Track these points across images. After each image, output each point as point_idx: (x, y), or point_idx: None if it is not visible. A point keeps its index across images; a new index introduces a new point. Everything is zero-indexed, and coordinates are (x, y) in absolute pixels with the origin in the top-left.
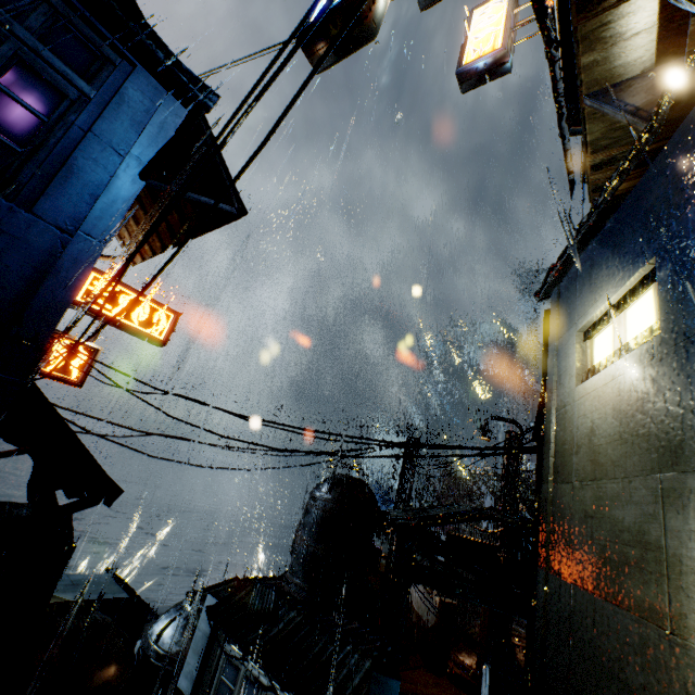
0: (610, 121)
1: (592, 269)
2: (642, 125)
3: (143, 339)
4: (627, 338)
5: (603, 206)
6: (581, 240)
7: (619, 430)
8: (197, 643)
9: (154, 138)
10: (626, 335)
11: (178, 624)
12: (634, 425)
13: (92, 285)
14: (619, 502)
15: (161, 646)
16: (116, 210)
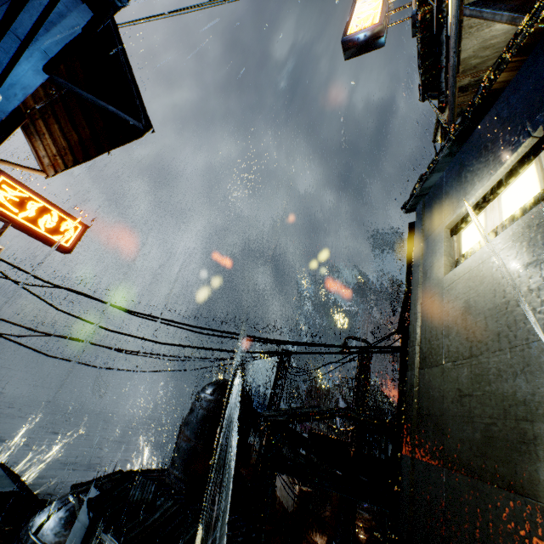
0: (483, 37)
1: (461, 170)
2: (522, 19)
3: (49, 245)
4: (503, 218)
5: (479, 103)
6: (452, 144)
7: (503, 301)
8: (75, 534)
9: (64, 39)
10: (501, 215)
11: (60, 516)
12: (525, 290)
13: (0, 187)
14: (508, 374)
15: (40, 538)
16: (13, 93)
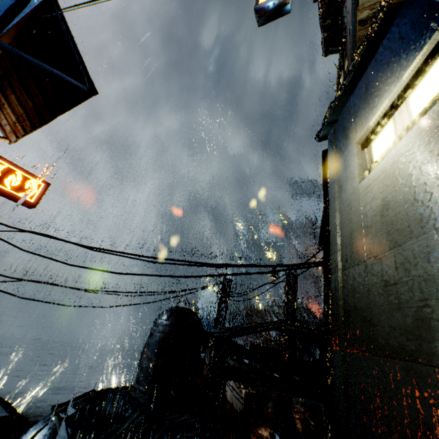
0: None
1: (367, 90)
2: None
3: (16, 201)
4: (413, 117)
5: (381, 19)
6: (357, 67)
7: (423, 187)
8: None
9: (7, 8)
10: (411, 115)
11: (44, 434)
12: None
13: None
14: (436, 254)
15: None
16: None
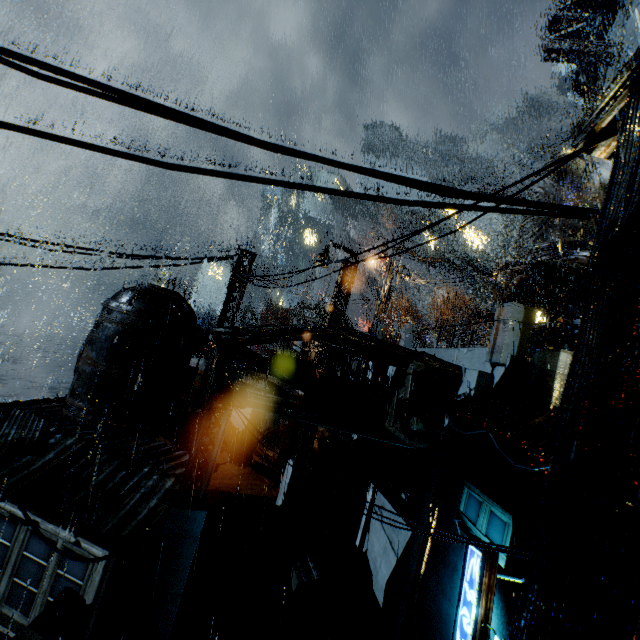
0: None
1: None
2: None
3: None
4: None
5: None
6: None
7: None
8: None
9: None
10: None
11: None
12: None
13: None
14: None
15: None
16: None
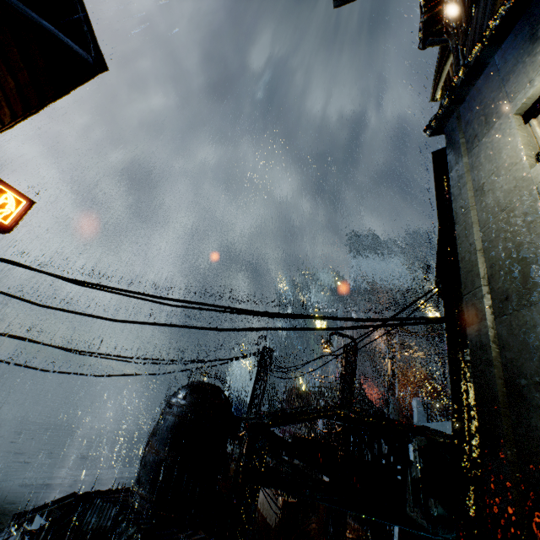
0: None
1: (538, 27)
2: None
3: None
4: None
5: None
6: None
7: None
8: None
9: None
10: None
11: None
12: None
13: None
14: None
15: None
16: None
